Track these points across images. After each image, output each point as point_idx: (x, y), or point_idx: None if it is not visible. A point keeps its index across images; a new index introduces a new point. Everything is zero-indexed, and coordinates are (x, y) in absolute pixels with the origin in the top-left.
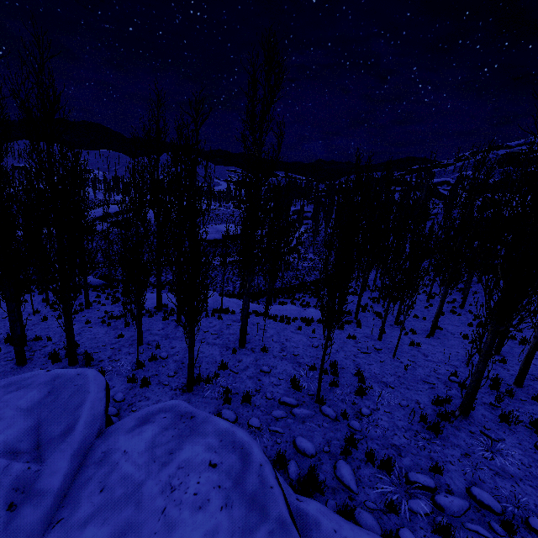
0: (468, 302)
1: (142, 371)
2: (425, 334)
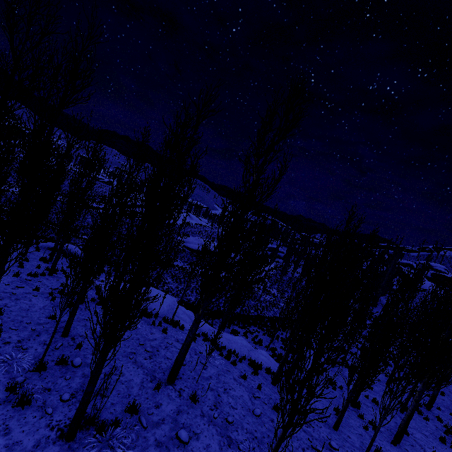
0: (435, 402)
1: (38, 376)
2: (389, 436)
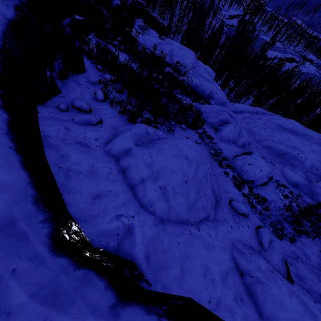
0: None
1: None
2: None
